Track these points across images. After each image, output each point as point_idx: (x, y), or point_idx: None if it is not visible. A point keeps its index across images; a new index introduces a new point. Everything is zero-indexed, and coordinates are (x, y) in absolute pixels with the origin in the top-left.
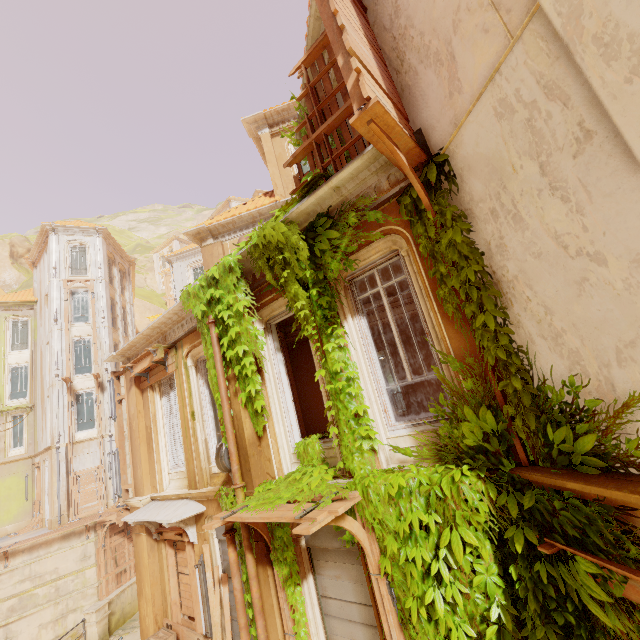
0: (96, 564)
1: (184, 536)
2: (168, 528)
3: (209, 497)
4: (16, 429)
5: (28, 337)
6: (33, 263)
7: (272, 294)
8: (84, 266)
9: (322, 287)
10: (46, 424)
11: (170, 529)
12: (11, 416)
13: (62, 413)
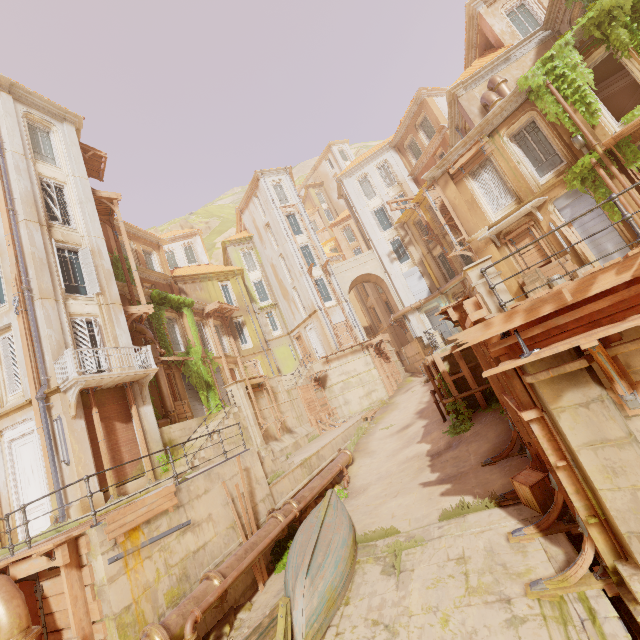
0: (375, 367)
1: (531, 223)
2: (511, 232)
3: (551, 188)
4: (270, 320)
5: (255, 262)
6: (240, 211)
7: (590, 51)
8: (285, 198)
9: (637, 23)
10: (297, 306)
11: (514, 229)
12: (265, 312)
13: (313, 291)
